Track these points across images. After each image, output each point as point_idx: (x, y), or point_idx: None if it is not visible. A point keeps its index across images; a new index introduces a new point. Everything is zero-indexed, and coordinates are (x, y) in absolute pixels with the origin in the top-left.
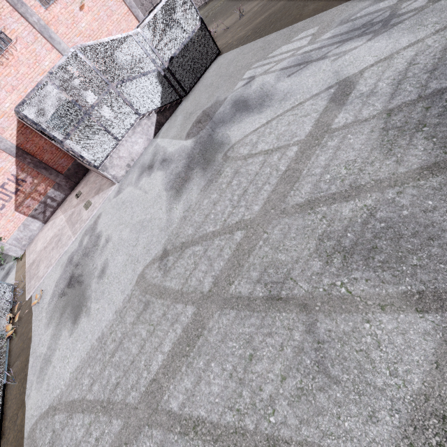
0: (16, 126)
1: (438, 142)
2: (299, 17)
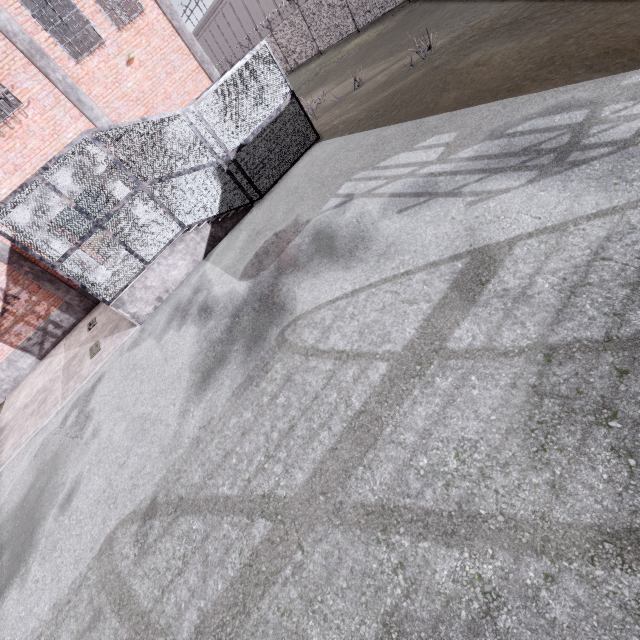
0: None
1: (639, 471)
2: (434, 108)
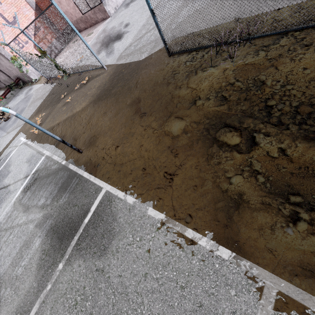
0: None
1: None
2: None
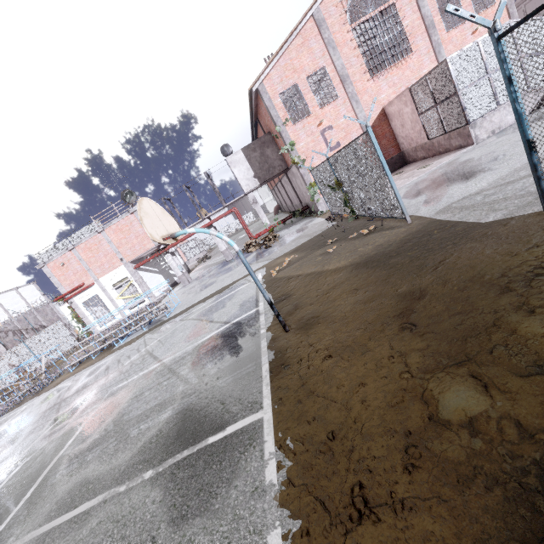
0: (379, 112)
1: None
2: None
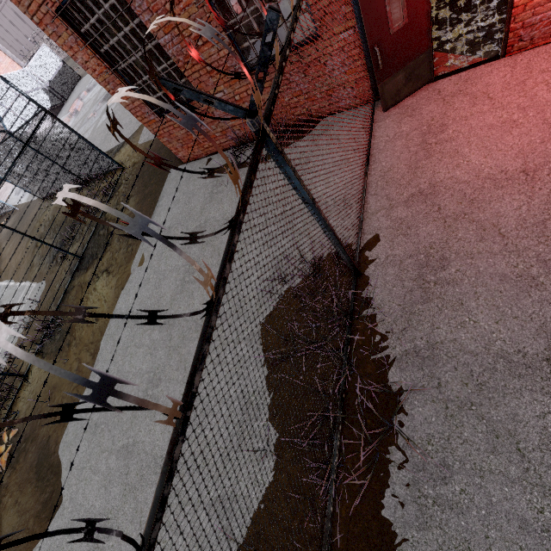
0: None
1: None
2: None
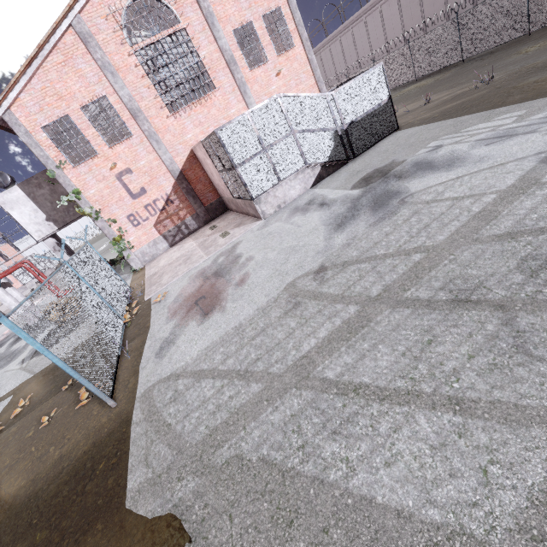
0: (188, 154)
1: None
2: (502, 104)
